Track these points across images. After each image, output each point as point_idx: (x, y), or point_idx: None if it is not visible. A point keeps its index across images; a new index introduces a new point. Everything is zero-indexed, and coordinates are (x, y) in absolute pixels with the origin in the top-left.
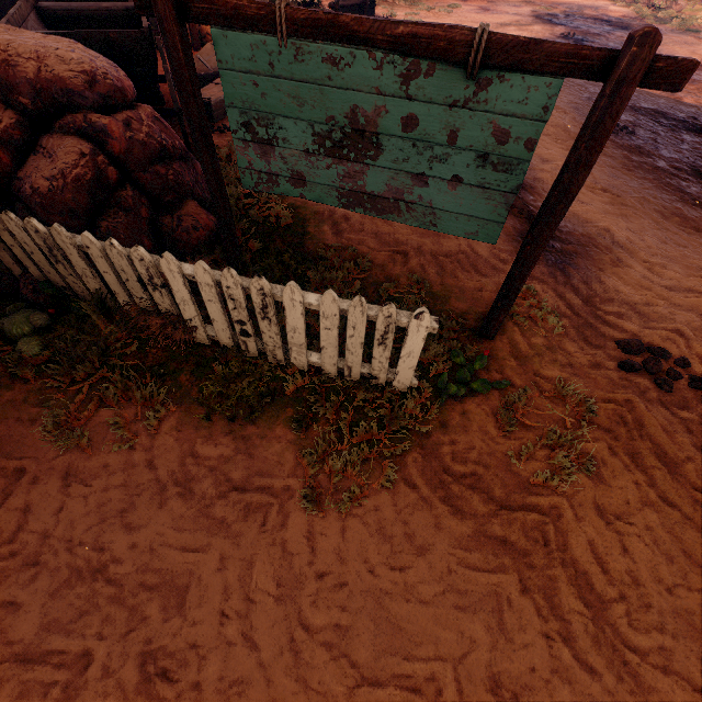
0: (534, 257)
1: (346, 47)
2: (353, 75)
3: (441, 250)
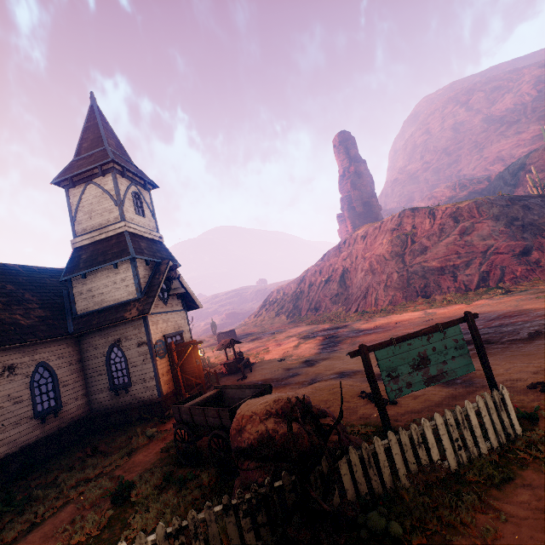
0: (489, 366)
1: (411, 340)
2: (415, 345)
3: (438, 401)
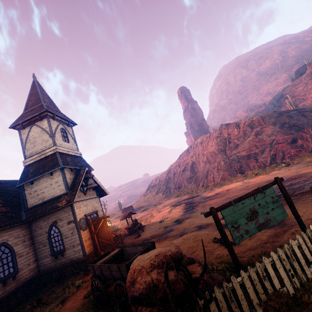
0: (297, 212)
1: (243, 200)
2: (246, 203)
3: (266, 239)
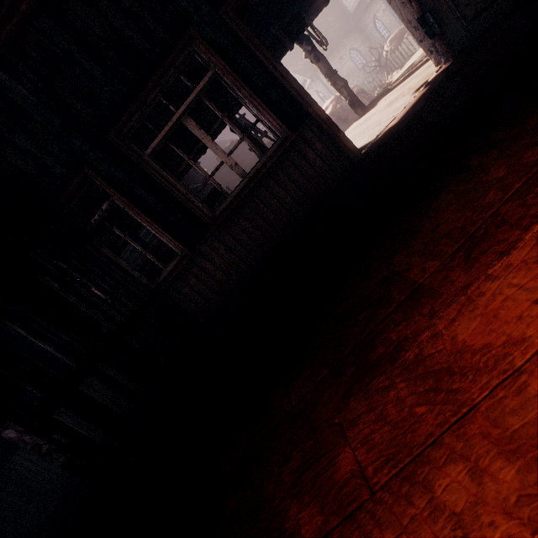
0: None
1: None
2: None
3: None
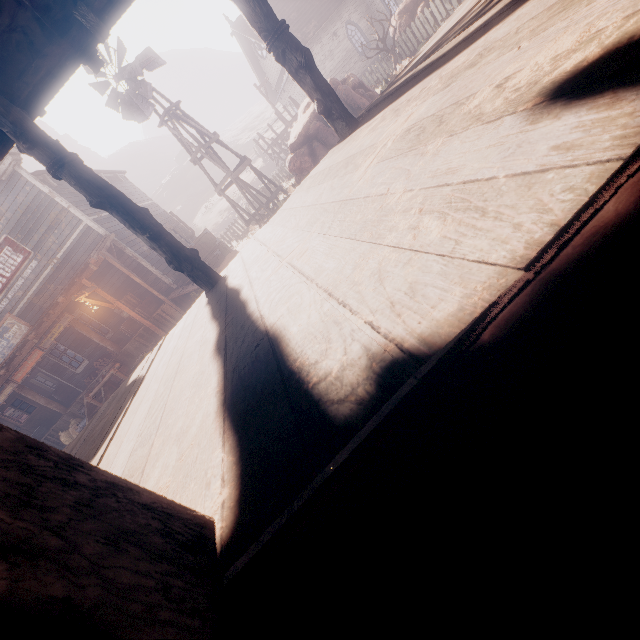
0: None
1: None
2: None
3: None
